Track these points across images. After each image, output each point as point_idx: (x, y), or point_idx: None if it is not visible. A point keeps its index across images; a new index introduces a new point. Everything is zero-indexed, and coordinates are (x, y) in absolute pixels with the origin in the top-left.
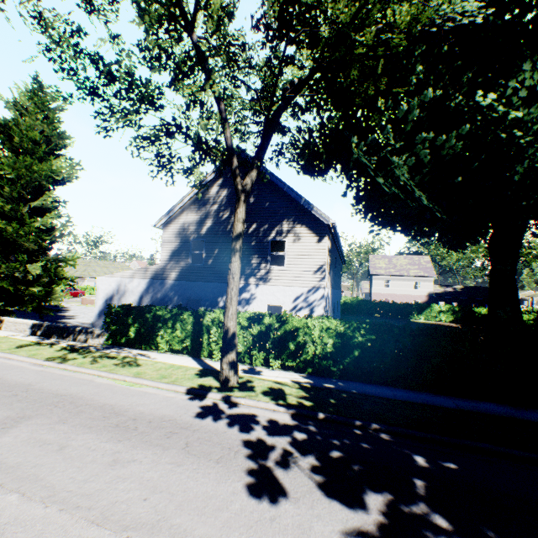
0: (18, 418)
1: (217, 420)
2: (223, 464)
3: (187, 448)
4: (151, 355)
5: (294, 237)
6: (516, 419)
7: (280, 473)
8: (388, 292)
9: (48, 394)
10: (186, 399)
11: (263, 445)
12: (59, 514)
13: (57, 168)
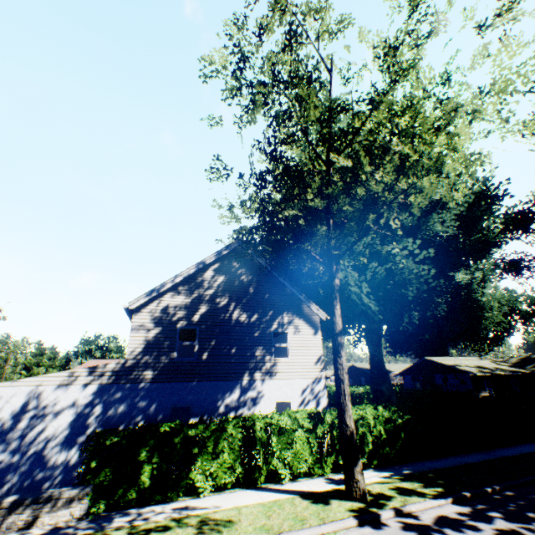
0: None
1: (445, 532)
2: None
3: None
4: (198, 503)
5: (294, 329)
6: (503, 457)
7: None
8: None
9: None
10: (376, 530)
11: (510, 531)
12: None
13: None
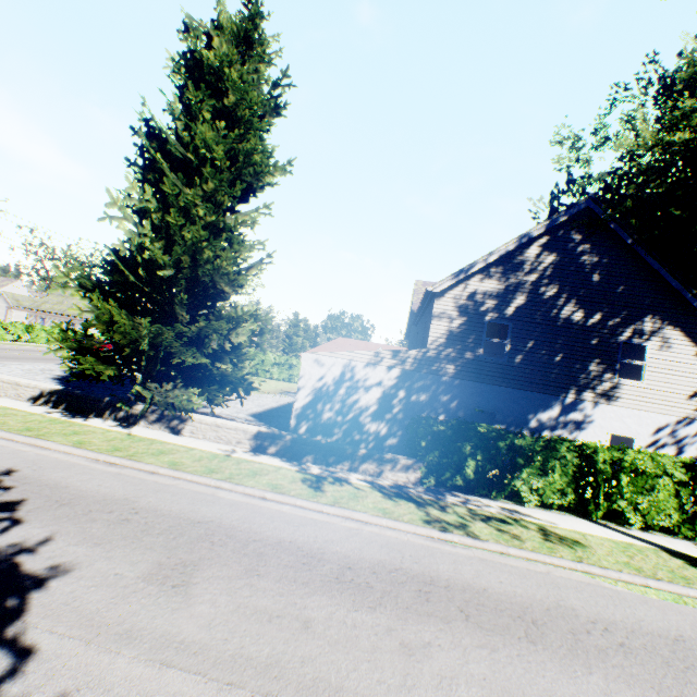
0: None
1: None
2: None
3: None
4: (526, 512)
5: (660, 342)
6: None
7: None
8: None
9: (656, 639)
10: None
11: None
12: None
13: (273, 164)
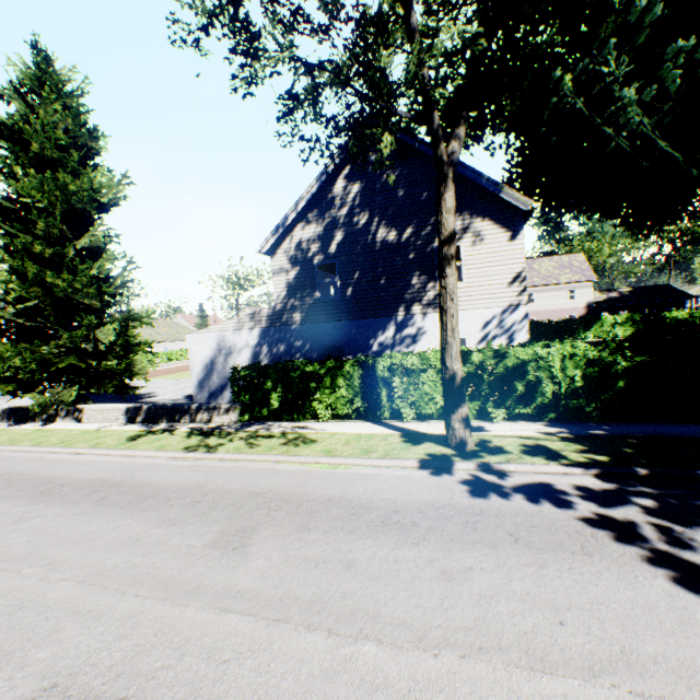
0: (238, 532)
1: (507, 498)
2: (599, 556)
3: (520, 541)
4: (313, 426)
5: (473, 238)
6: None
7: (695, 558)
8: (533, 309)
9: (239, 495)
10: (429, 476)
11: (617, 523)
12: (466, 664)
13: (100, 185)
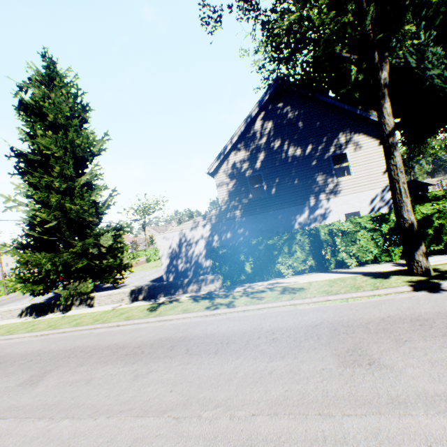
0: (349, 352)
1: None
2: None
3: None
4: (283, 281)
5: (354, 147)
6: None
7: None
8: None
9: (302, 329)
10: (429, 294)
11: None
12: None
13: (93, 140)
